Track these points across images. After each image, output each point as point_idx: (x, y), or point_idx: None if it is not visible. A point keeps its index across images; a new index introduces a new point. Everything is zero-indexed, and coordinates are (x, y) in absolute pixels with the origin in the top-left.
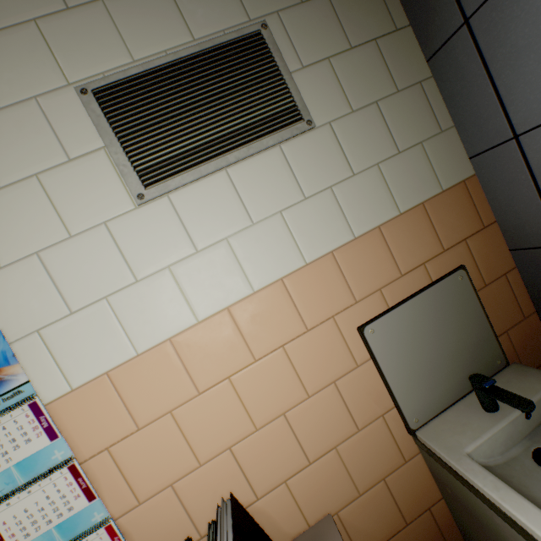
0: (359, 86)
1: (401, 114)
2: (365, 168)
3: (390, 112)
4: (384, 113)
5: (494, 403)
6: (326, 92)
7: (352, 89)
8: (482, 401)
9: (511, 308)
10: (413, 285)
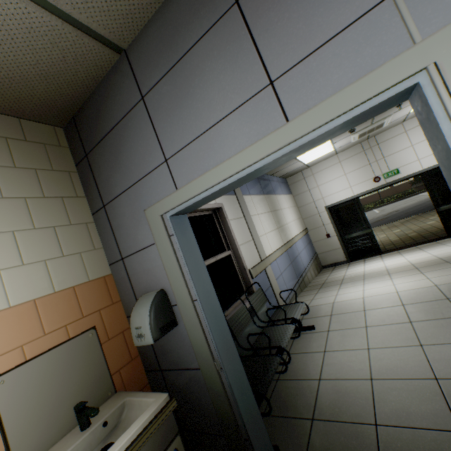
0: (45, 216)
1: (70, 236)
2: (35, 261)
3: (63, 233)
4: (58, 233)
5: (88, 421)
6: (17, 214)
7: (38, 216)
8: (80, 423)
9: (125, 354)
10: (54, 341)
